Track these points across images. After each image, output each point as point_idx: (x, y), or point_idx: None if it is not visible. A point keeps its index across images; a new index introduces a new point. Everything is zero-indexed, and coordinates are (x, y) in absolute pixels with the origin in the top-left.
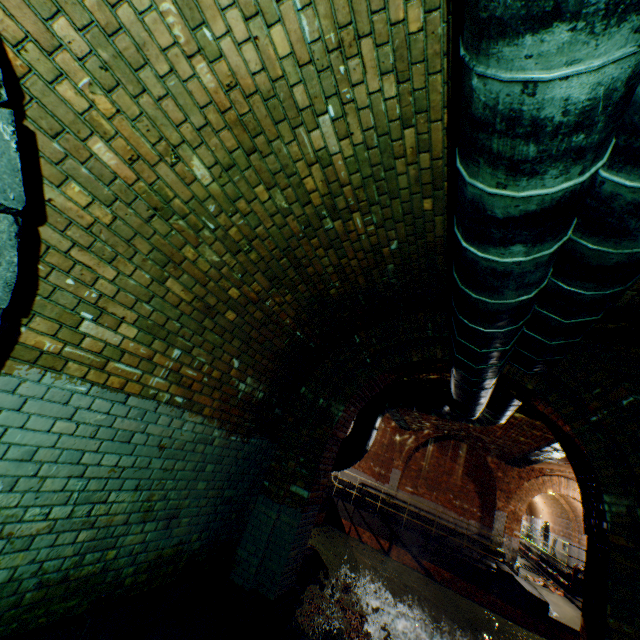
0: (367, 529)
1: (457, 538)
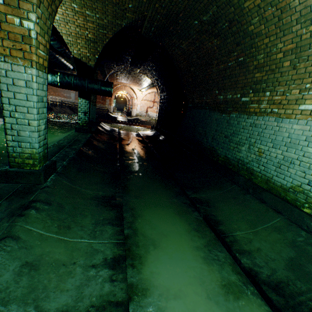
0: (66, 113)
1: (96, 110)
